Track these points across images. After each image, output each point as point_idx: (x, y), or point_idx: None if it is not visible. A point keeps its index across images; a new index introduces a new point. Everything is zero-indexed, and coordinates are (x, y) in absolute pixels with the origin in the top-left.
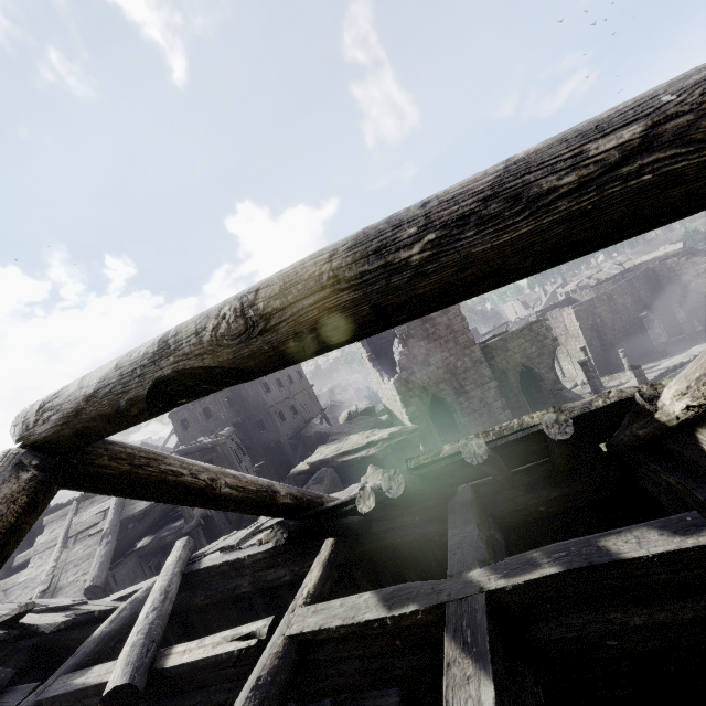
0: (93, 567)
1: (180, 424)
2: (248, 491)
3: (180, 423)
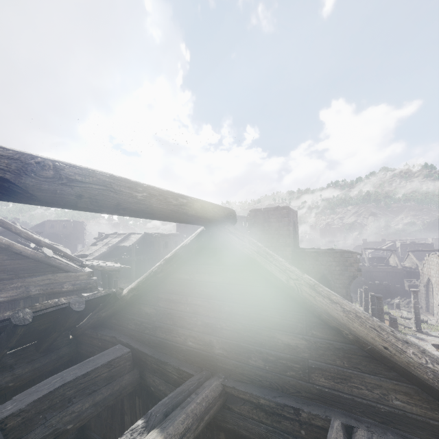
0: (98, 253)
1: (178, 224)
2: (30, 238)
3: (178, 223)
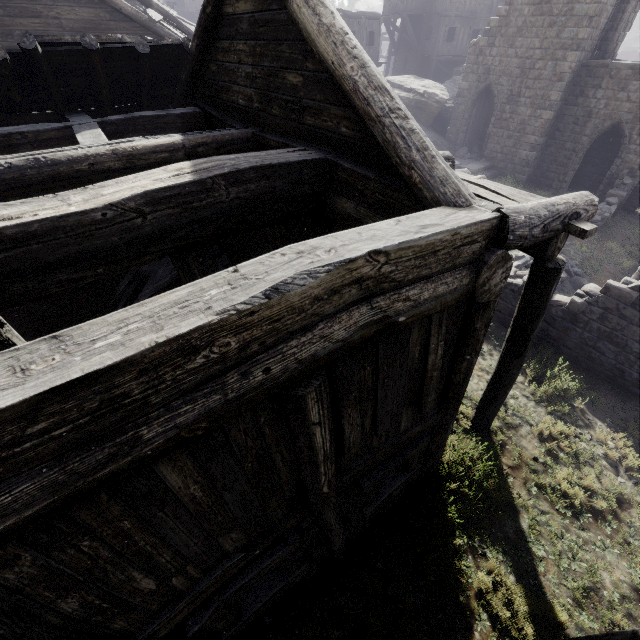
0: None
1: None
2: None
3: None
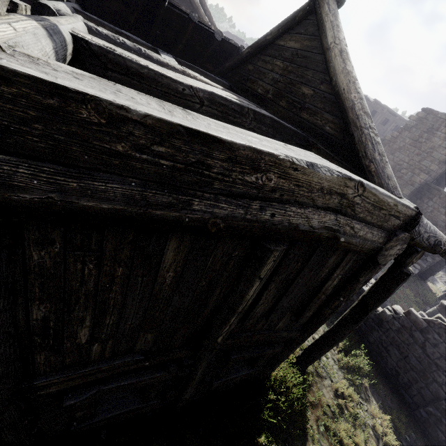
0: None
1: None
2: (210, 20)
3: None
